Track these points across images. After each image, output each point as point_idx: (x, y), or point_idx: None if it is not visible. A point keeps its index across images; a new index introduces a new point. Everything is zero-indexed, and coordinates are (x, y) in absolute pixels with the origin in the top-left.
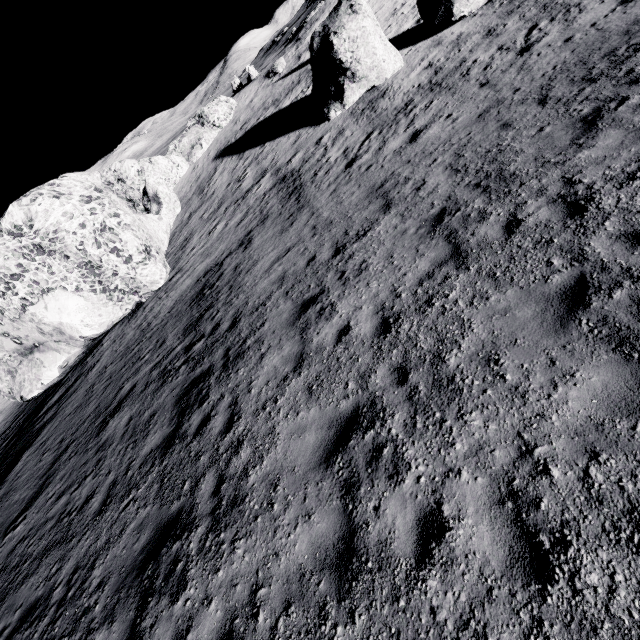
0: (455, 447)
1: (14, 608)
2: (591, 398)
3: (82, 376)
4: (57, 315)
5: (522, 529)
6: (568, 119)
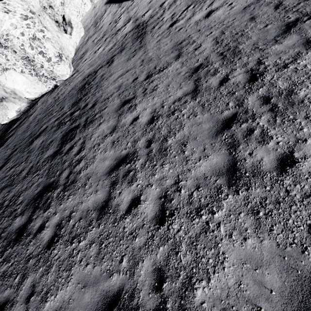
0: (155, 176)
1: None
2: (209, 167)
3: (27, 118)
4: (12, 84)
5: (162, 208)
6: (281, 22)
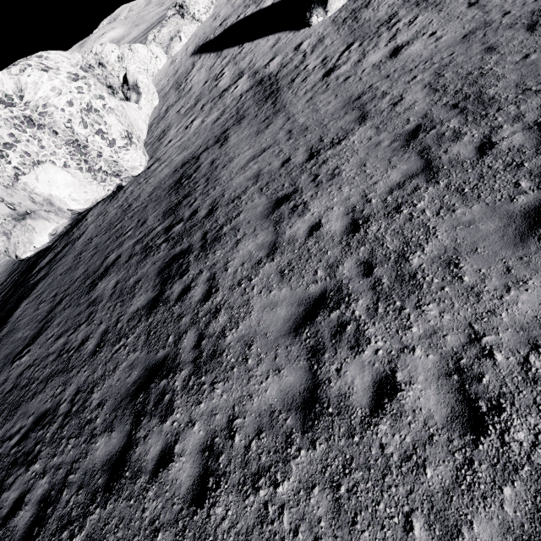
0: (411, 330)
1: (27, 415)
2: (540, 302)
3: (69, 244)
4: (47, 187)
5: (464, 396)
6: None
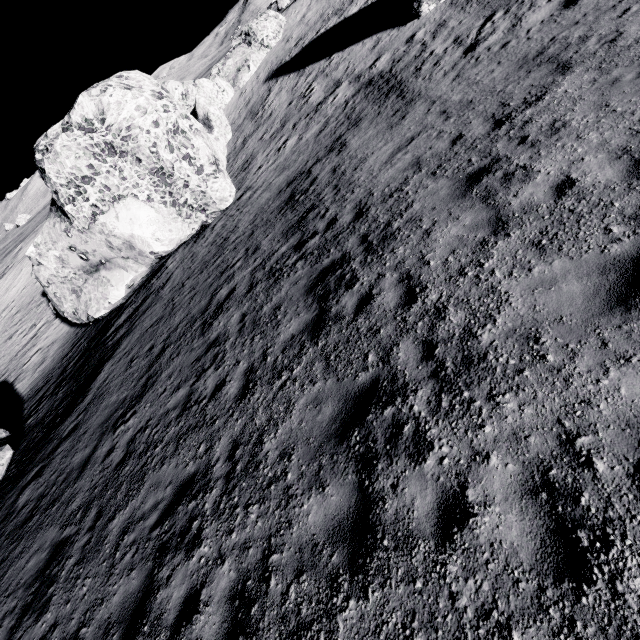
0: None
1: (162, 485)
2: None
3: (151, 295)
4: (128, 226)
5: None
6: None
